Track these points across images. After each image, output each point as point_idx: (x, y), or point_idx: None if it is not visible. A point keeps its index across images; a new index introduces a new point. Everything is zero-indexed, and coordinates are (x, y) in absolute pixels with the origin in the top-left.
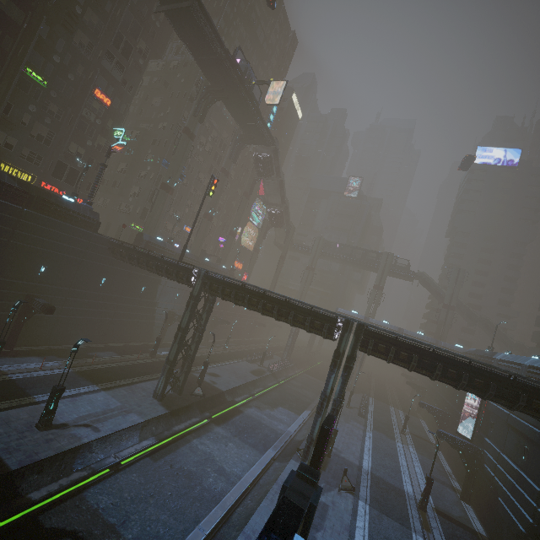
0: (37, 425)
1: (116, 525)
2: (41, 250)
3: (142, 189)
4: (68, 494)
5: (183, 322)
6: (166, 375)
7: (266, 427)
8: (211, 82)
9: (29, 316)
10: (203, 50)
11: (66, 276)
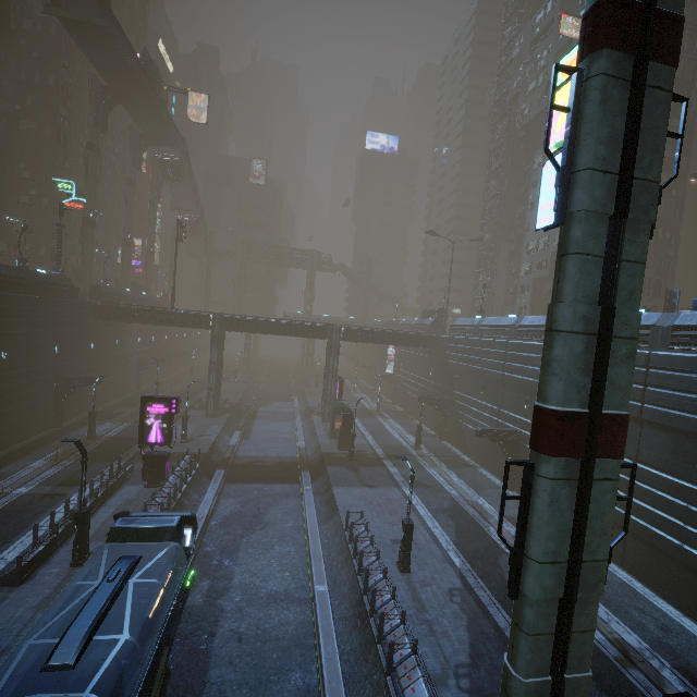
0: (182, 442)
1: (265, 456)
2: (54, 331)
3: (35, 222)
4: (233, 456)
5: (214, 358)
6: (213, 398)
7: (280, 412)
8: (109, 83)
9: (70, 394)
10: (109, 57)
11: (70, 350)
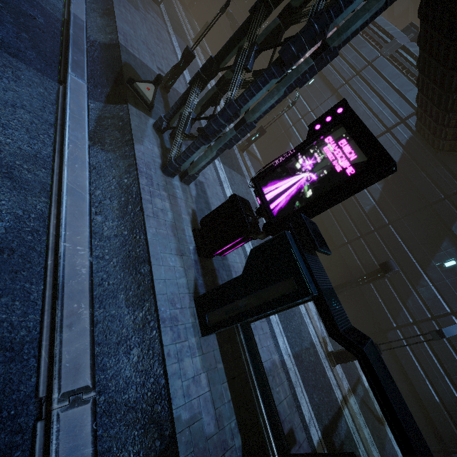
0: None
1: None
2: None
3: None
4: None
5: None
6: None
7: None
8: None
9: None
10: None
11: None
